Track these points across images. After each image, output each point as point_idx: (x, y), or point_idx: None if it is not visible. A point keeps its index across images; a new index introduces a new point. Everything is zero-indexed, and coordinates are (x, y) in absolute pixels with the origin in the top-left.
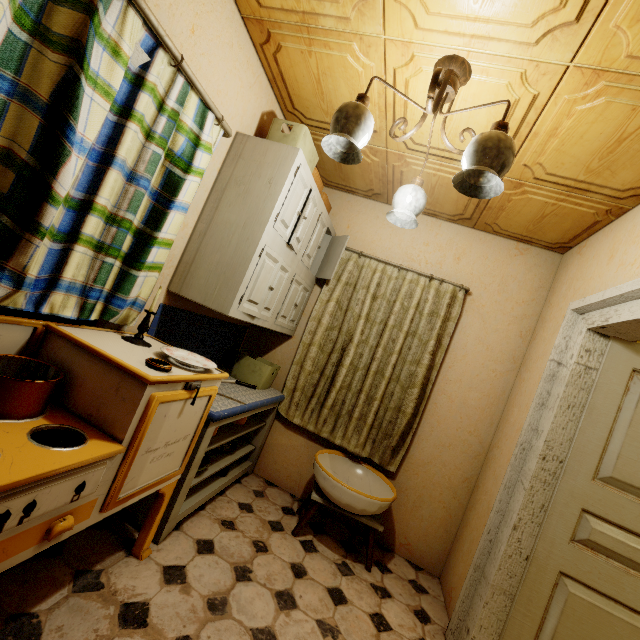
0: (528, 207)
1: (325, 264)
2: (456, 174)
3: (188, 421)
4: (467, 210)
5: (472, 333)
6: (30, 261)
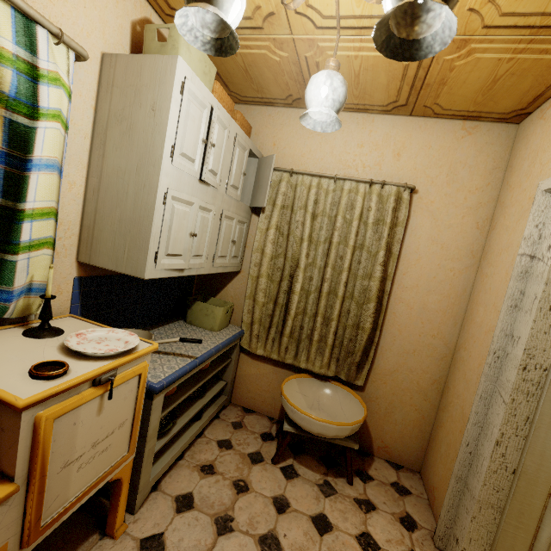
0: (476, 72)
1: (256, 191)
2: (377, 24)
3: (118, 410)
4: (401, 94)
5: (423, 234)
6: None
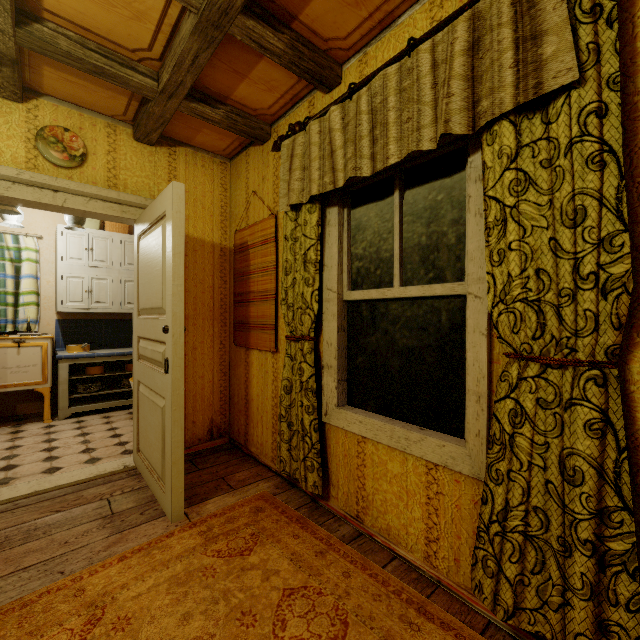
0: None
1: None
2: (5, 213)
3: (31, 358)
4: None
5: None
6: None
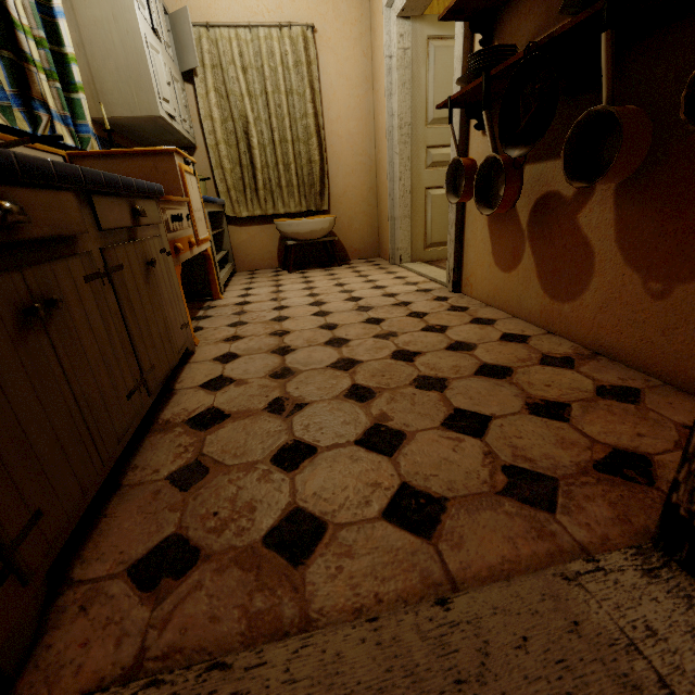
0: None
1: (182, 52)
2: None
3: (197, 196)
4: None
5: (332, 70)
6: (41, 88)
